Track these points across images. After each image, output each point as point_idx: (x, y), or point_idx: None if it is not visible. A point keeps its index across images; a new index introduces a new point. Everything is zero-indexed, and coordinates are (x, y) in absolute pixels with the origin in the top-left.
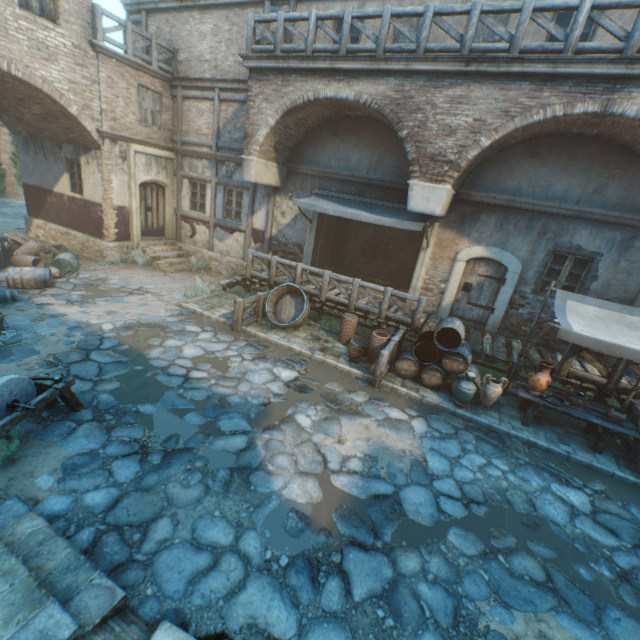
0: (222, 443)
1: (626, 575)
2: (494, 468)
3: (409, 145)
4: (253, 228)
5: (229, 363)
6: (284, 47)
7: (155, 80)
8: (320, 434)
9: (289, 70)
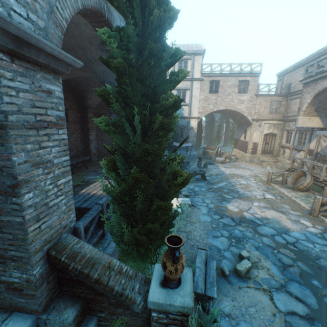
0: (225, 195)
1: None
2: None
3: None
4: (308, 149)
5: (250, 187)
6: (316, 71)
7: (278, 97)
8: (256, 207)
9: (318, 79)
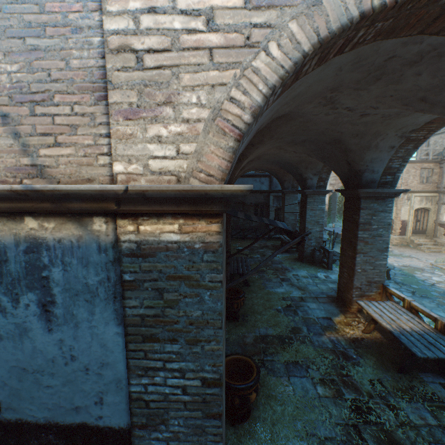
0: None
1: None
2: None
3: None
4: None
5: None
6: None
7: (429, 164)
8: None
9: None
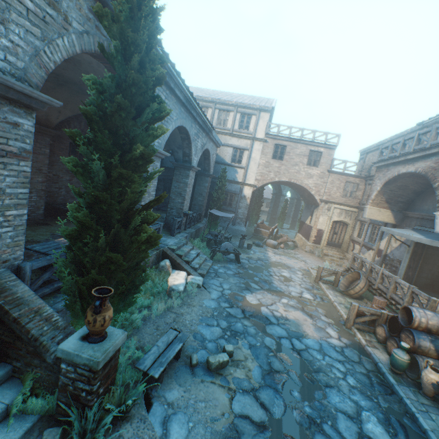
0: (252, 284)
1: (316, 424)
2: (341, 373)
3: (438, 191)
4: (378, 248)
5: (291, 282)
6: (389, 155)
7: (356, 179)
8: (282, 304)
9: (390, 164)
